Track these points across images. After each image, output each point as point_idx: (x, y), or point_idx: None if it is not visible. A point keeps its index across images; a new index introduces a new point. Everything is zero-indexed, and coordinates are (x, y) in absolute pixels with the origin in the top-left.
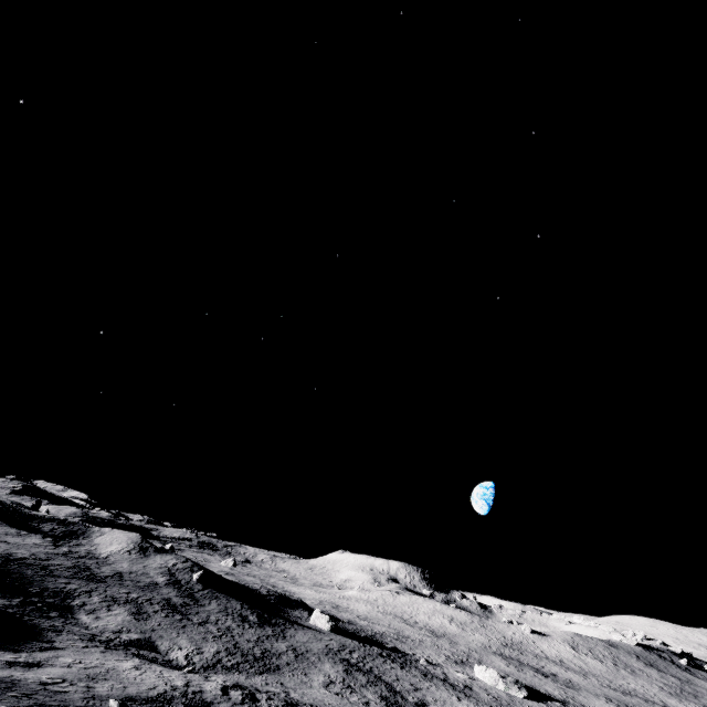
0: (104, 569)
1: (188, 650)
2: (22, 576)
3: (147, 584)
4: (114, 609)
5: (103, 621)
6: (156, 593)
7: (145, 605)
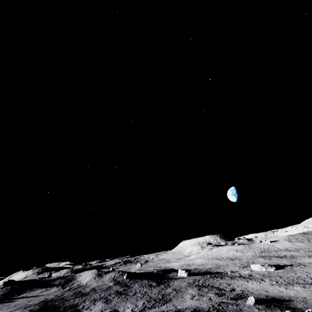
0: (86, 289)
1: (131, 307)
2: (54, 306)
3: (106, 288)
4: (96, 303)
5: (93, 310)
6: (111, 290)
7: (108, 297)
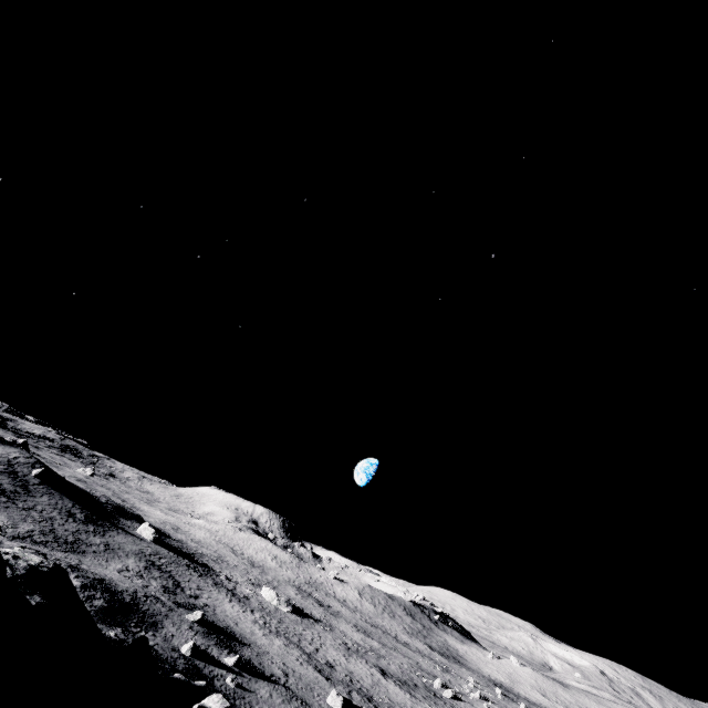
0: None
1: (4, 523)
2: None
3: None
4: None
5: None
6: None
7: None
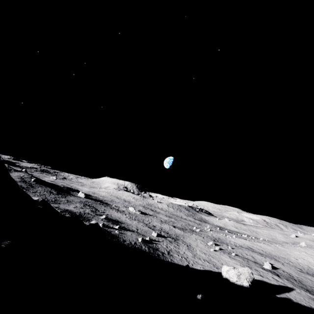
0: None
1: None
2: None
3: None
4: None
5: None
6: None
7: None
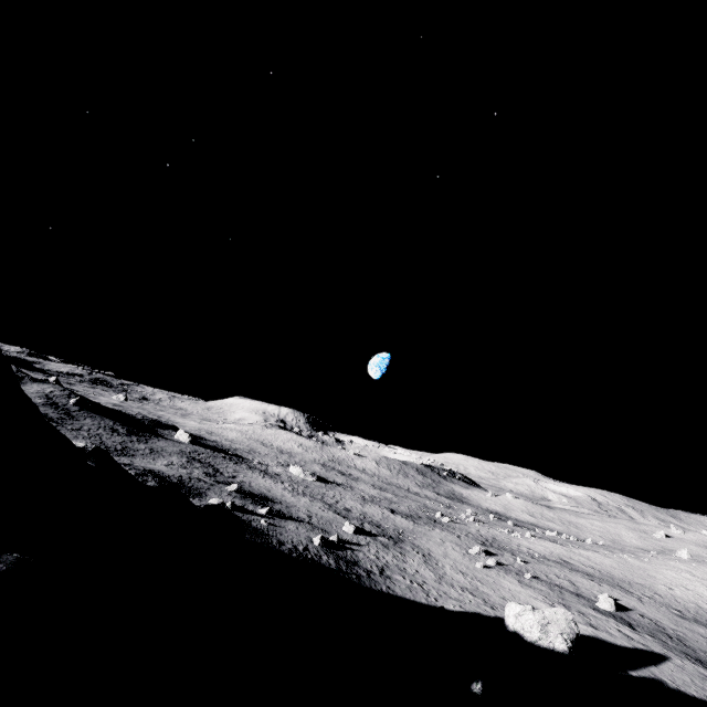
0: None
1: None
2: None
3: None
4: None
5: None
6: None
7: None
